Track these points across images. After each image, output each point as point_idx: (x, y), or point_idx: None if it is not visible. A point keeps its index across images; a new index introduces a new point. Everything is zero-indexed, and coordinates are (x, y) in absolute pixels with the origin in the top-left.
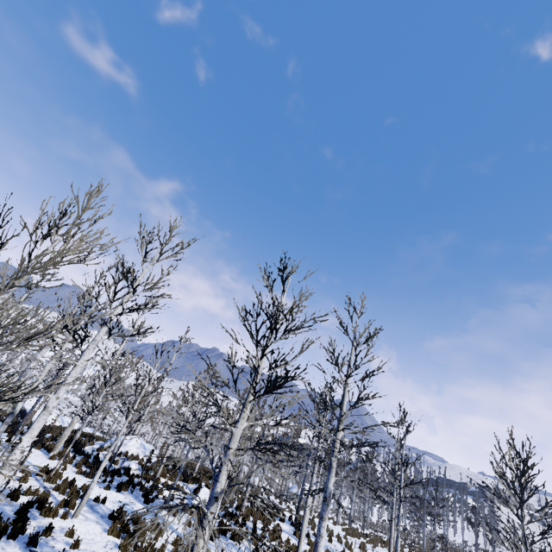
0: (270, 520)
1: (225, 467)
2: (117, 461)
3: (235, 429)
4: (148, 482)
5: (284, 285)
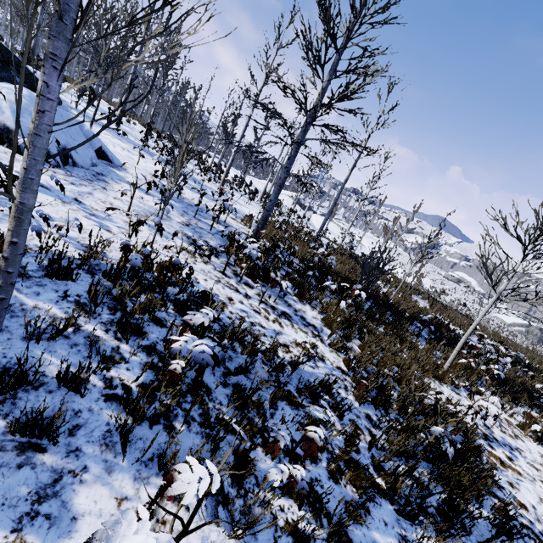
0: None
1: None
2: None
3: None
4: None
5: None
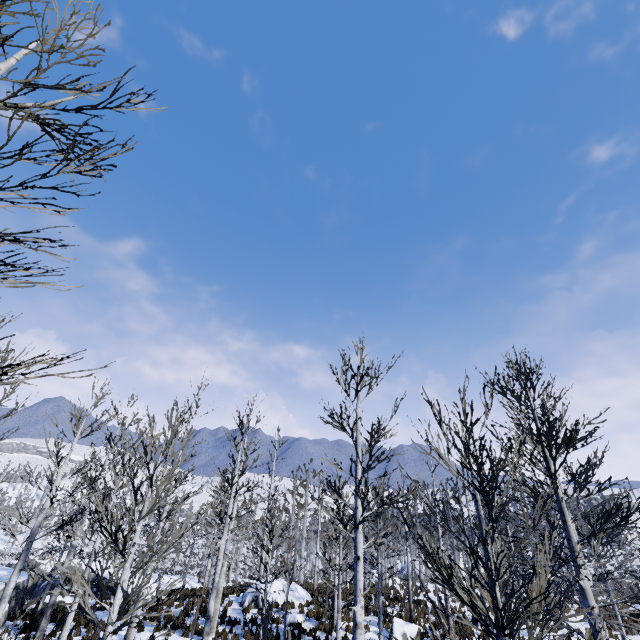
0: (471, 630)
1: (602, 632)
2: (278, 618)
3: (583, 582)
4: (330, 633)
5: (534, 390)
